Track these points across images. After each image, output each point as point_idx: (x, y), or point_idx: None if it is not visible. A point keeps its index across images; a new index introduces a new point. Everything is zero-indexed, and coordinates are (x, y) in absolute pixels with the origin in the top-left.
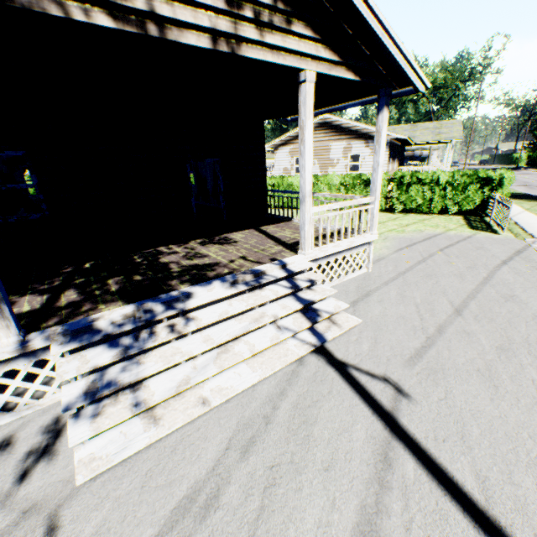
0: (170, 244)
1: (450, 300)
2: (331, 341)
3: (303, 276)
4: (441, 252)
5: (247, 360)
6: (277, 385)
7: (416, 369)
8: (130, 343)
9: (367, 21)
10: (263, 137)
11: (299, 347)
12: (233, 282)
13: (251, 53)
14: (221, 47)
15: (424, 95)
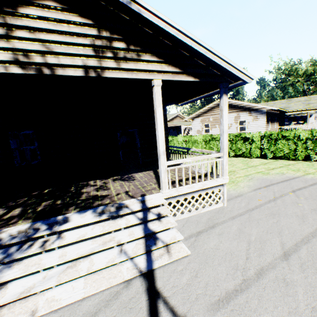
0: (98, 179)
1: (282, 242)
2: (161, 268)
3: (156, 209)
4: (293, 193)
5: (87, 275)
6: (97, 304)
7: (216, 316)
8: (12, 252)
9: (192, 46)
10: (166, 115)
11: (129, 271)
12: (101, 211)
13: (112, 74)
14: (90, 74)
15: (298, 80)
